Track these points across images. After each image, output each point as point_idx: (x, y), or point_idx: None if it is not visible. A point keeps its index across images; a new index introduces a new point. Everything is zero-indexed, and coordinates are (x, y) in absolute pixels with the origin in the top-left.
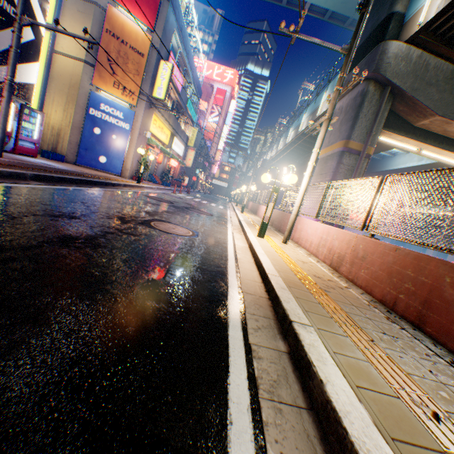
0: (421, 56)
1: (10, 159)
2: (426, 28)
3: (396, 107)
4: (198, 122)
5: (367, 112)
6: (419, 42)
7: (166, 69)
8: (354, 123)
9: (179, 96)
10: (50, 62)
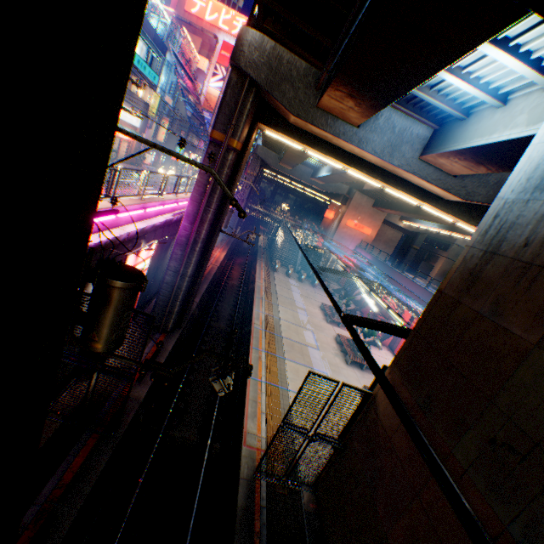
0: (276, 48)
1: None
2: (262, 19)
3: (268, 101)
4: (185, 85)
5: (230, 102)
6: (270, 33)
7: None
8: (219, 112)
9: None
10: None
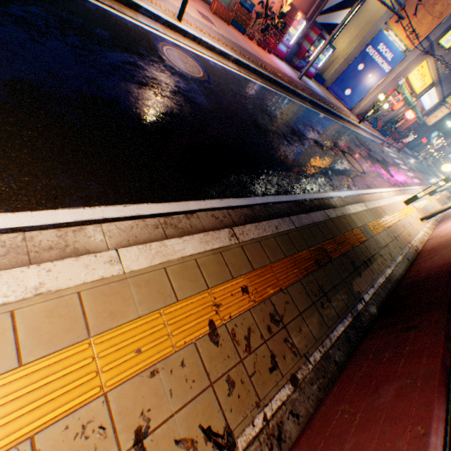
0: None
1: (302, 83)
2: None
3: None
4: None
5: None
6: None
7: None
8: None
9: None
10: None
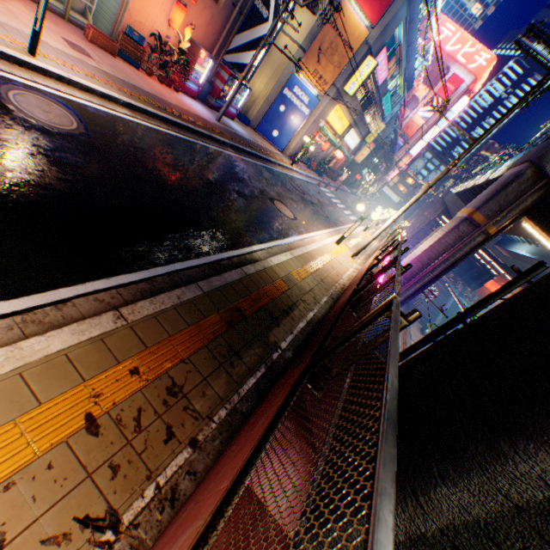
0: None
1: (222, 125)
2: None
3: None
4: (398, 113)
5: (509, 193)
6: None
7: (368, 67)
8: (491, 198)
9: (376, 89)
10: (274, 39)
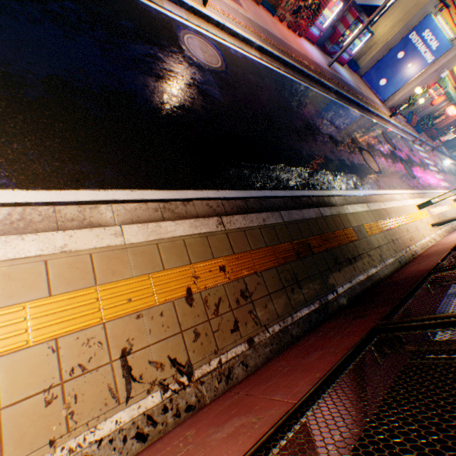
0: None
1: (331, 71)
2: None
3: None
4: None
5: None
6: None
7: None
8: None
9: None
10: None
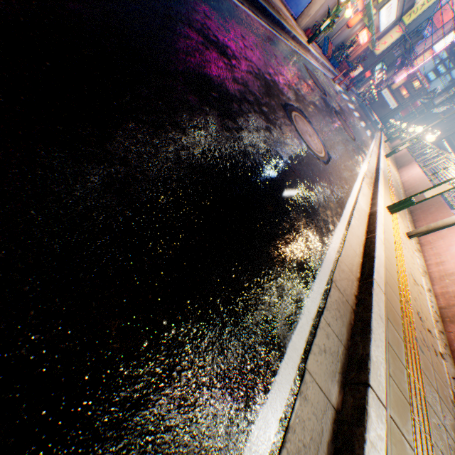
0: None
1: None
2: None
3: None
4: None
5: None
6: None
7: None
8: None
9: None
10: None
